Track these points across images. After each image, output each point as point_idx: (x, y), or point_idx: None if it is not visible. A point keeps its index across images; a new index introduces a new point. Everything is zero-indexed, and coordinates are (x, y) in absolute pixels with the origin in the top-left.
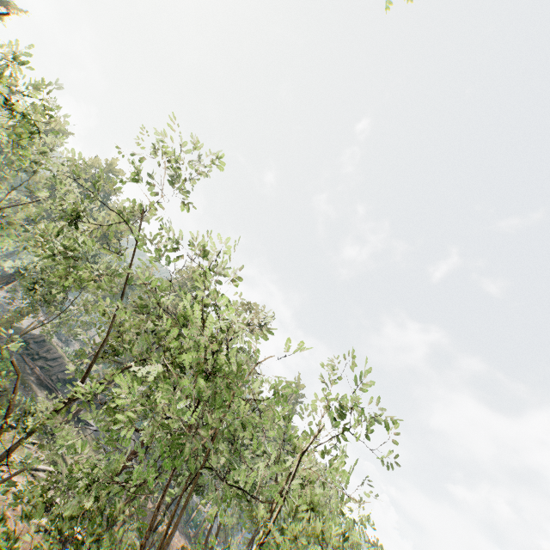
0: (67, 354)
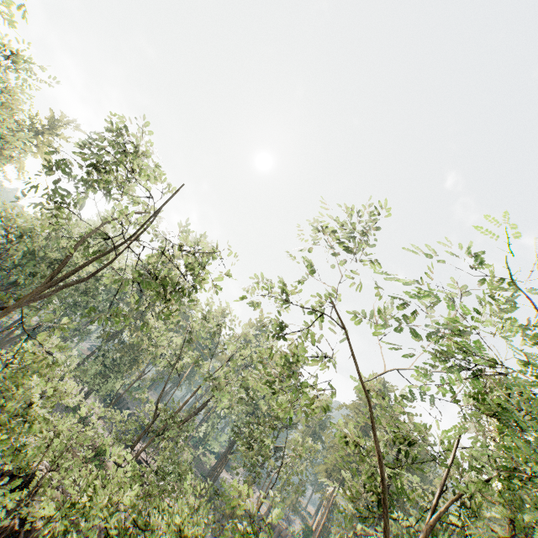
0: (295, 534)
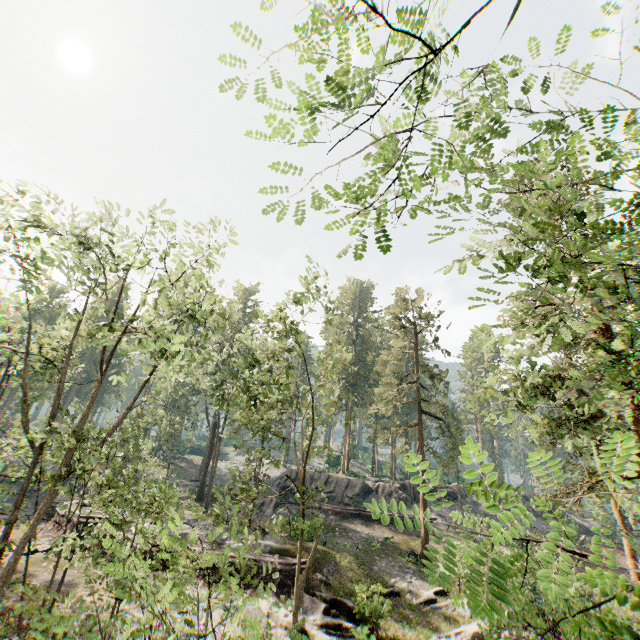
0: (324, 470)
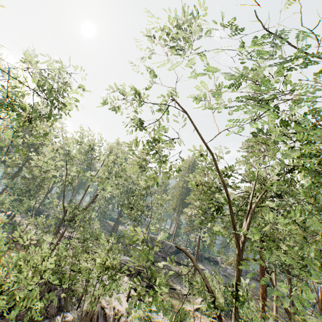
0: (163, 239)
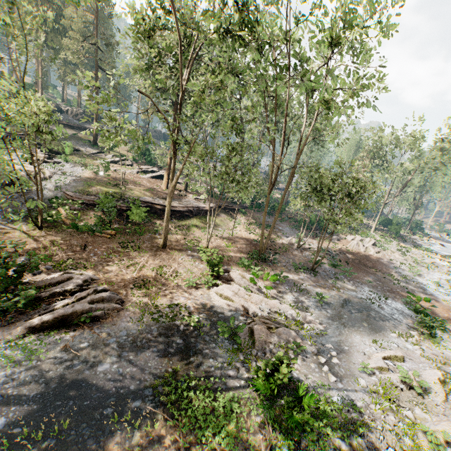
0: None
